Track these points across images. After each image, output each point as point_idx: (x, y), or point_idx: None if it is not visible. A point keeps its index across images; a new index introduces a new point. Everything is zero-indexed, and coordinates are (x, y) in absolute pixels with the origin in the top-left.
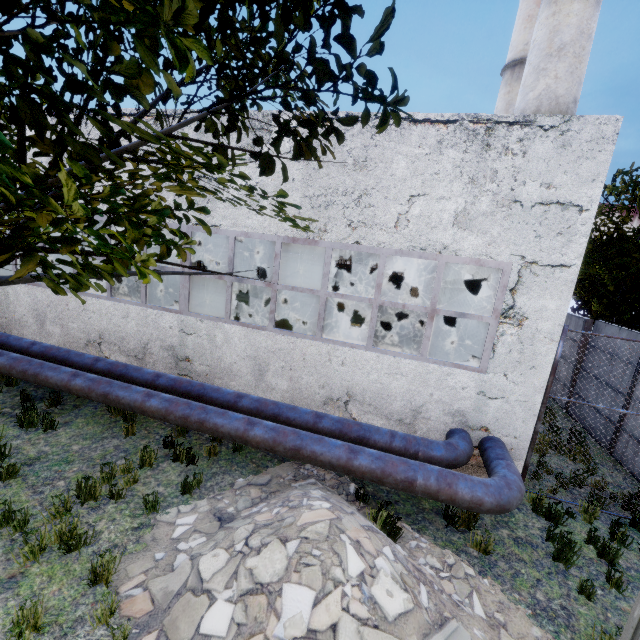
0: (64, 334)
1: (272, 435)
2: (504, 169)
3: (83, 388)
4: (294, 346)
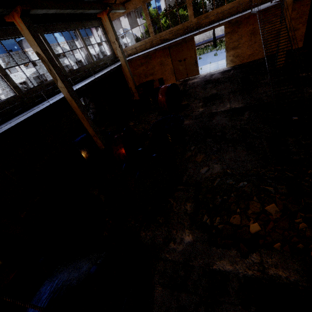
0: None
1: None
2: None
3: (205, 42)
4: None
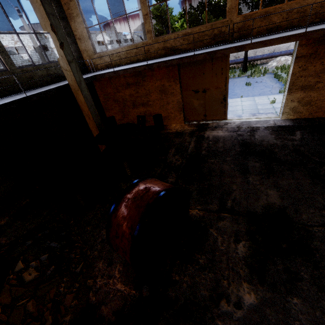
0: None
1: (267, 55)
2: None
3: (230, 63)
4: None
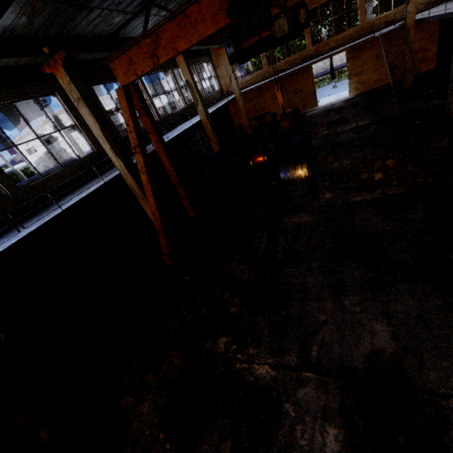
0: None
1: None
2: (376, 2)
3: (319, 75)
4: None
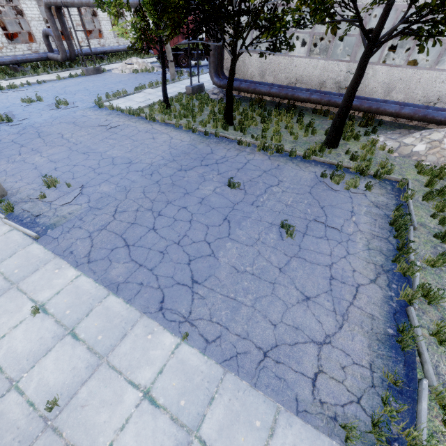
0: (275, 81)
1: (413, 111)
2: None
3: (317, 99)
4: (415, 75)
